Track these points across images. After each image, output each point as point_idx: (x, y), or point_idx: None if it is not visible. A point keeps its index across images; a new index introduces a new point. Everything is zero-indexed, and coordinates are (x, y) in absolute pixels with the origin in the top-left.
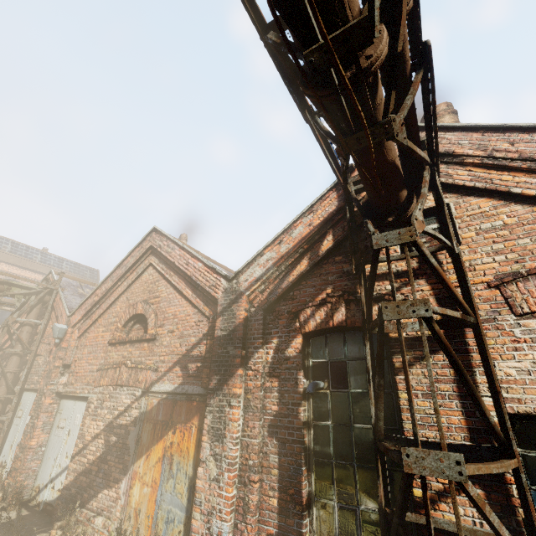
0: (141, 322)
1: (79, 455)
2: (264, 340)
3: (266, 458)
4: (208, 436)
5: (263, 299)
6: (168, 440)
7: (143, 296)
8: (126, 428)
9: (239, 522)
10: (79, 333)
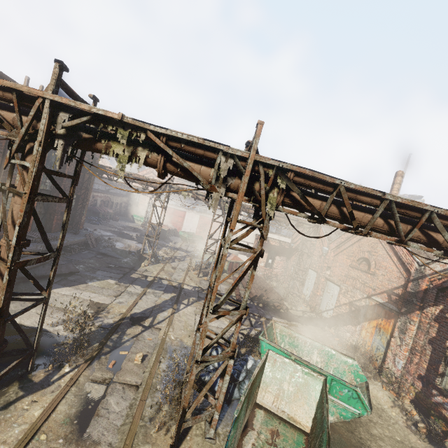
0: (366, 261)
1: (338, 307)
2: (434, 303)
3: (424, 350)
4: (397, 330)
5: (438, 283)
6: (379, 322)
7: (368, 249)
8: (358, 307)
9: (407, 363)
10: (334, 254)
